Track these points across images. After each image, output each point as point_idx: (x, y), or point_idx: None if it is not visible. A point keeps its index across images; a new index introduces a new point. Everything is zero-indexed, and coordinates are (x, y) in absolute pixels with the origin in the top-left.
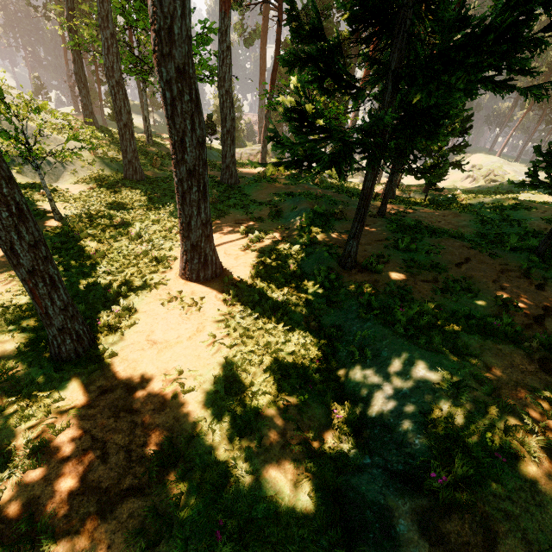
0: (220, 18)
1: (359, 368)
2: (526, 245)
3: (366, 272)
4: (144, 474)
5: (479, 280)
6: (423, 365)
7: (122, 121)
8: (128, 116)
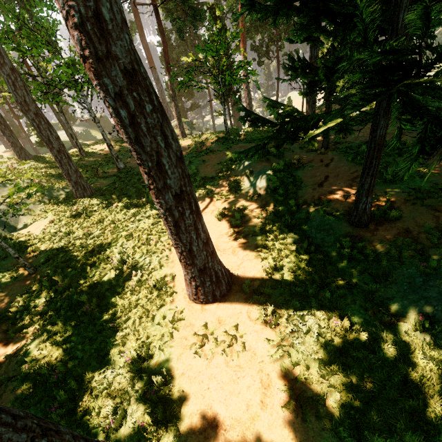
0: None
1: None
2: None
3: (384, 222)
4: None
5: None
6: None
7: (55, 148)
8: (57, 141)
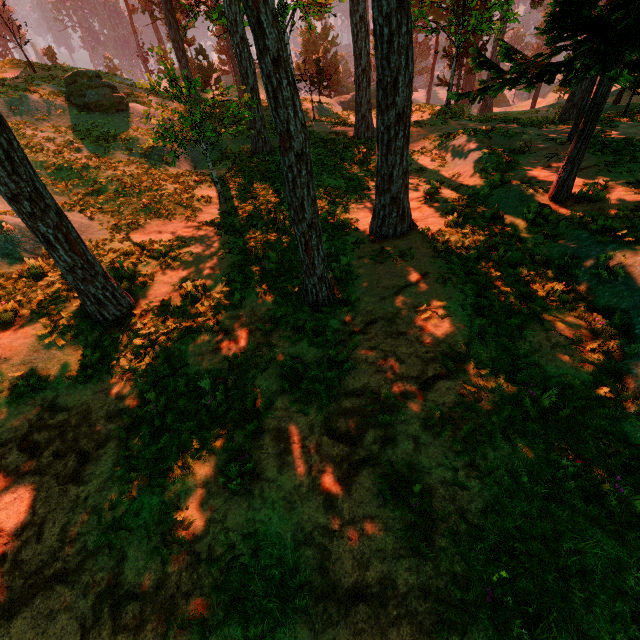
0: None
1: (608, 287)
2: None
3: (583, 202)
4: (441, 368)
5: None
6: None
7: (249, 84)
8: (254, 77)
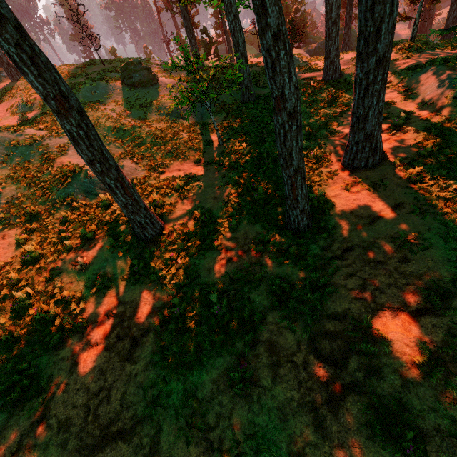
0: None
1: None
2: None
3: None
4: (425, 302)
5: None
6: None
7: (240, 51)
8: (243, 44)
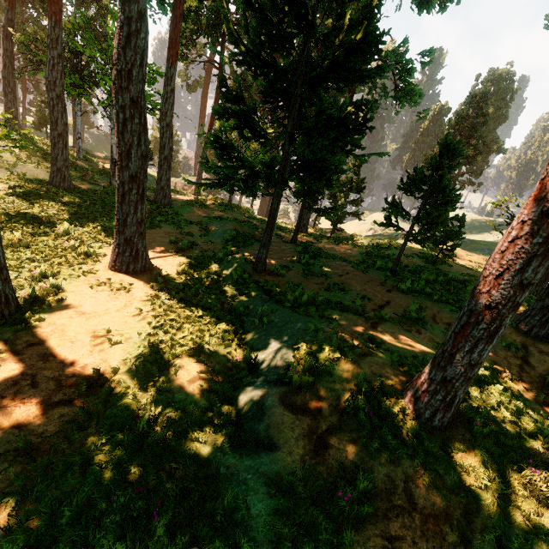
0: (167, 66)
1: (258, 332)
2: (386, 267)
3: (273, 275)
4: (74, 393)
5: (352, 285)
6: (300, 323)
7: (57, 130)
8: (64, 127)
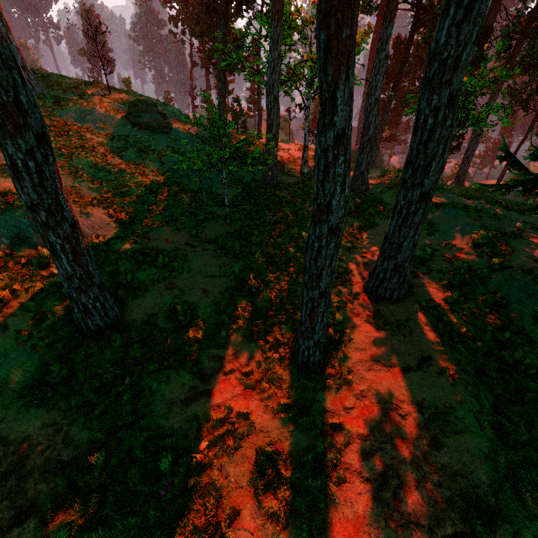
0: (383, 27)
1: None
2: None
3: None
4: (463, 523)
5: None
6: None
7: (272, 132)
8: (277, 127)
